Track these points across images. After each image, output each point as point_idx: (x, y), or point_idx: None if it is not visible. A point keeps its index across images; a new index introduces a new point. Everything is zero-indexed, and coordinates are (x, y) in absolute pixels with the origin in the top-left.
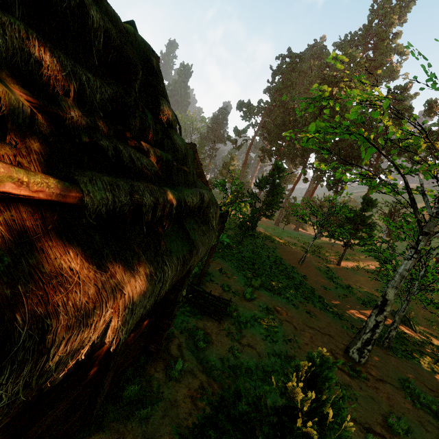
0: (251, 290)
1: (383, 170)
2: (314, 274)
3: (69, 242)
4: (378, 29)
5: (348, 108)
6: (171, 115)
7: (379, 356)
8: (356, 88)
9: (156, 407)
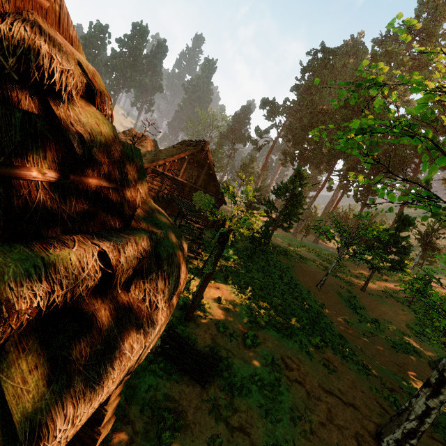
0: (254, 330)
1: (421, 183)
2: (334, 302)
3: None
4: (427, 24)
5: (385, 111)
6: (35, 52)
7: (422, 443)
8: (396, 89)
9: None
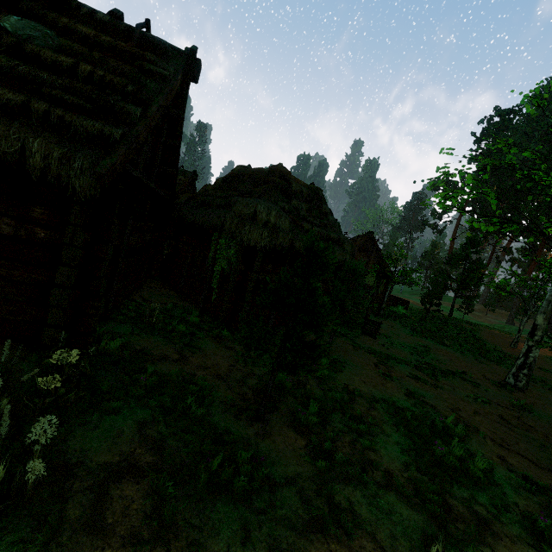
0: (414, 337)
1: None
2: None
3: (302, 232)
4: None
5: None
6: (326, 209)
7: None
8: None
9: (325, 337)
